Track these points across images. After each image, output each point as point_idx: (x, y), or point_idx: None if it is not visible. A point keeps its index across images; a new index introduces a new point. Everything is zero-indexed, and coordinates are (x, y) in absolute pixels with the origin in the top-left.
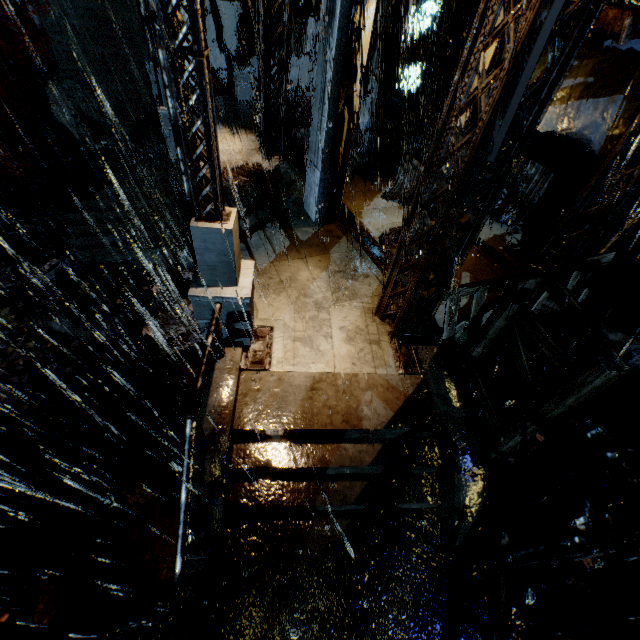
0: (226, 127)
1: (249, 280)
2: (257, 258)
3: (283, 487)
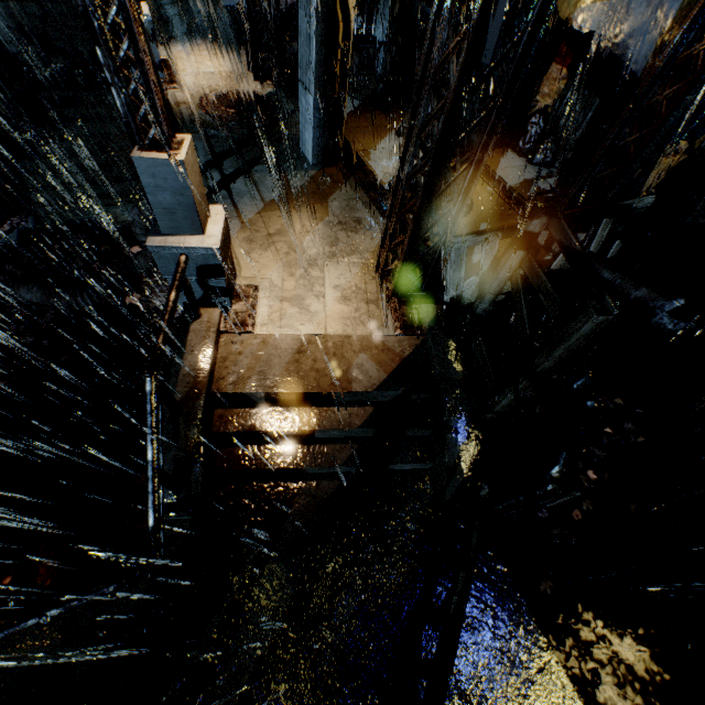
0: (206, 42)
1: (219, 228)
2: (242, 208)
3: (269, 451)
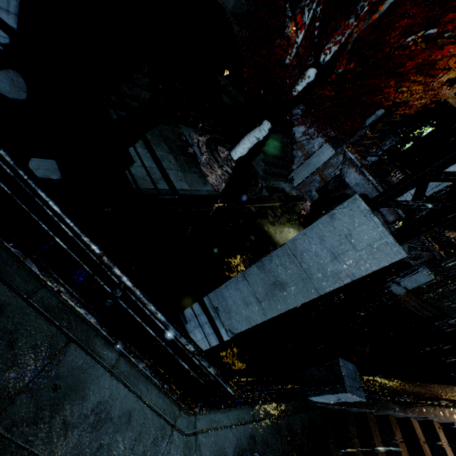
0: None
1: None
2: None
3: None
